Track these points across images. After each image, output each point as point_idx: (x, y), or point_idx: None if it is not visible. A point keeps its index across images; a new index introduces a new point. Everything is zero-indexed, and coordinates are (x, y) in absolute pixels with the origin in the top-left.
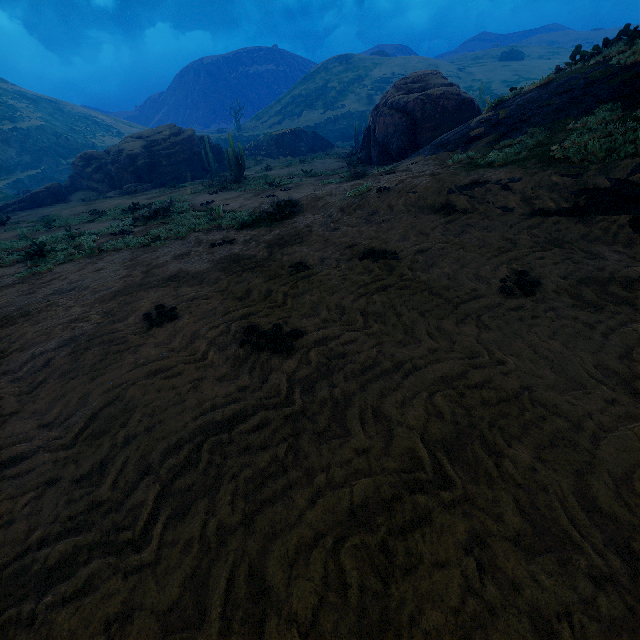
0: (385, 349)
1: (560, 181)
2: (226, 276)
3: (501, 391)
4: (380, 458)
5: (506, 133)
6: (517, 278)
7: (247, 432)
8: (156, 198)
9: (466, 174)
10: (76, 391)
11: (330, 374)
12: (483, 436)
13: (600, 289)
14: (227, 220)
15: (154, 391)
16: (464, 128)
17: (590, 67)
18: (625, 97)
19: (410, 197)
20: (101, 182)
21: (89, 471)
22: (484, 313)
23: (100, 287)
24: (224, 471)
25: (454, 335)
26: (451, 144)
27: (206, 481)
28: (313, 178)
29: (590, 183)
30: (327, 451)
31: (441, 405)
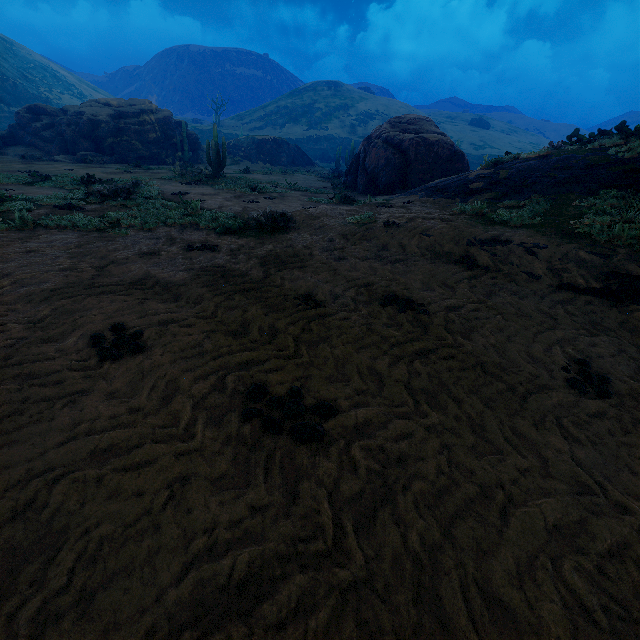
0: (457, 458)
1: (589, 258)
2: (212, 295)
3: None
4: None
5: (507, 193)
6: (580, 368)
7: (280, 626)
8: (116, 174)
9: (484, 228)
10: None
11: (391, 496)
12: None
13: None
14: (206, 219)
15: (102, 496)
16: (462, 179)
17: (588, 151)
18: (626, 187)
19: (424, 239)
20: (50, 141)
21: None
22: (561, 414)
23: (28, 278)
24: None
25: (540, 446)
26: (449, 191)
27: None
28: (298, 192)
29: (621, 267)
30: None
31: (583, 592)
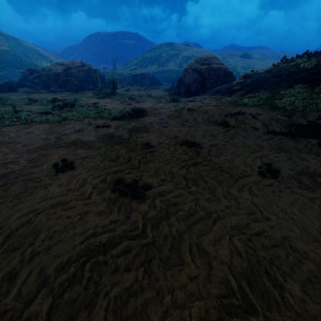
0: (200, 203)
1: (282, 118)
2: (105, 146)
3: (272, 239)
4: (205, 284)
5: (250, 90)
6: (267, 167)
7: (116, 256)
8: (67, 97)
9: (234, 108)
10: (1, 213)
11: (168, 216)
12: (267, 271)
13: (311, 178)
14: (106, 114)
15: (55, 218)
16: (229, 85)
17: (290, 66)
18: (307, 82)
19: (205, 115)
20: (37, 84)
21: (0, 281)
22: (252, 185)
23: (28, 143)
24: (100, 288)
25: (238, 198)
26: (223, 92)
27: (86, 296)
28: (152, 98)
29: (297, 121)
30: (171, 276)
31: (239, 246)
